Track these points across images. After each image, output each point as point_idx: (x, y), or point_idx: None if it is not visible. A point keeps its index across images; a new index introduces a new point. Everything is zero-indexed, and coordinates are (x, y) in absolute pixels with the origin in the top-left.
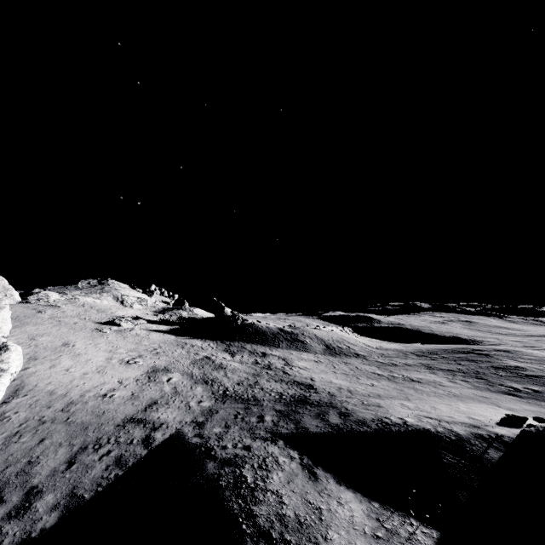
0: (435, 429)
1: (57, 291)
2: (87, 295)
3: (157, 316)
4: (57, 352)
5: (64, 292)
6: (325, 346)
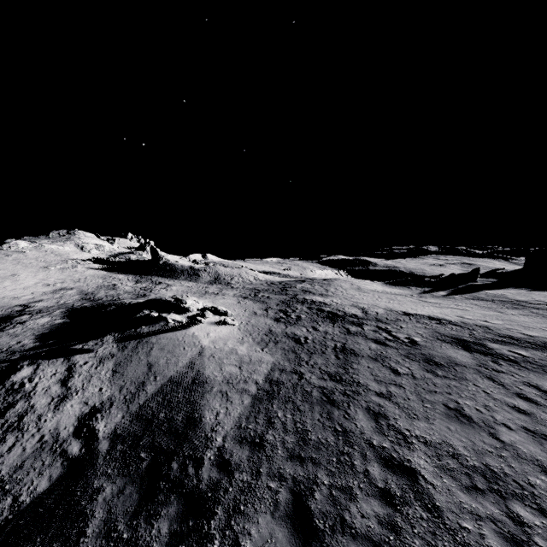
0: (127, 301)
1: (29, 241)
2: (53, 243)
3: (109, 259)
4: (4, 279)
5: (34, 241)
6: (215, 278)
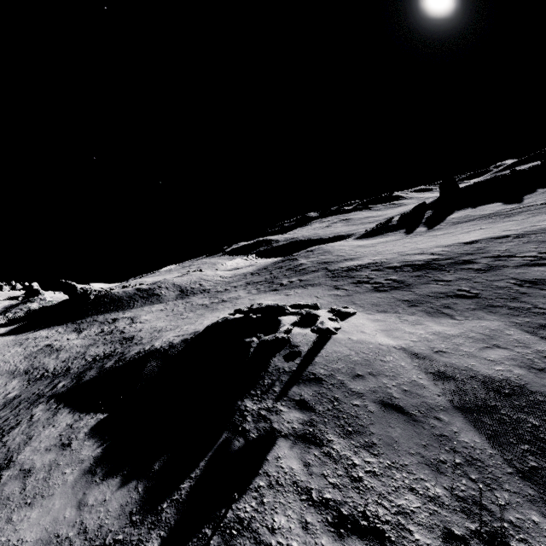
0: (161, 346)
1: None
2: None
3: None
4: None
5: None
6: (180, 291)
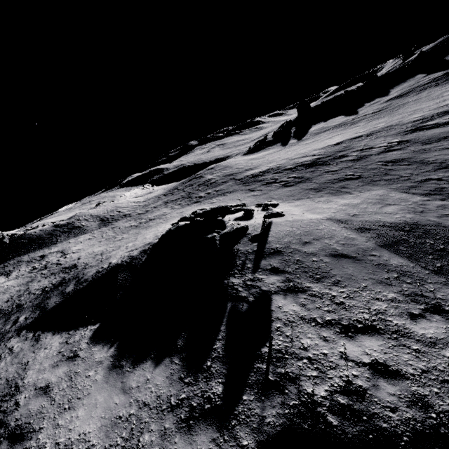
0: (121, 261)
1: None
2: None
3: None
4: None
5: None
6: (101, 220)
